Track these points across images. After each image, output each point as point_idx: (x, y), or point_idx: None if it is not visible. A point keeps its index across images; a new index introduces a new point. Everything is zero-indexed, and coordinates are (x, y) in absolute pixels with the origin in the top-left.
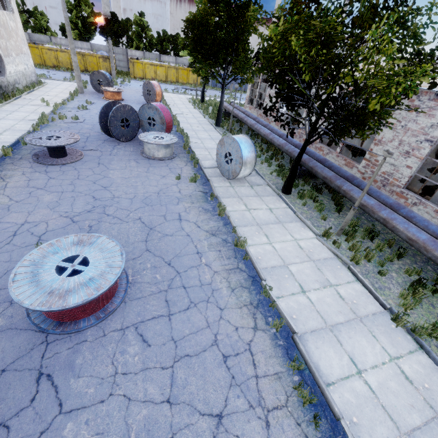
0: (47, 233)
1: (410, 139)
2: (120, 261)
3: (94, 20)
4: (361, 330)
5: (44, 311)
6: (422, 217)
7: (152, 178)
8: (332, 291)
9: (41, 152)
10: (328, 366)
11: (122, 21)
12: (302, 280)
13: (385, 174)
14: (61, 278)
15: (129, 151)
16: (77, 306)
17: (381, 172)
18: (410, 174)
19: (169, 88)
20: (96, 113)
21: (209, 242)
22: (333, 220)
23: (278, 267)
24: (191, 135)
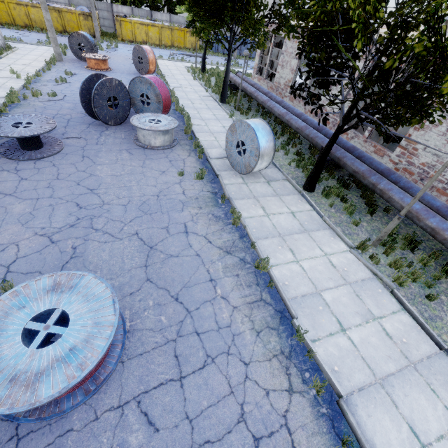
0: (18, 260)
1: None
2: (112, 315)
3: None
4: (417, 382)
5: (2, 414)
6: None
7: (150, 174)
8: (376, 326)
9: (10, 143)
10: (386, 443)
11: None
12: (339, 313)
13: (425, 166)
14: (30, 352)
15: (119, 138)
16: (52, 399)
17: (420, 163)
18: None
19: (164, 54)
20: (79, 87)
21: (223, 264)
22: (366, 225)
23: (309, 296)
24: (193, 115)
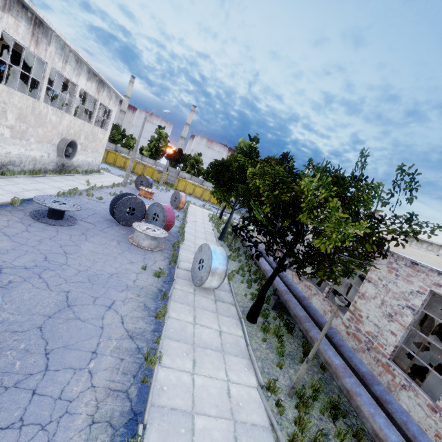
0: None
1: (392, 300)
2: None
3: (165, 150)
4: None
5: None
6: (400, 405)
7: (120, 260)
8: None
9: (43, 211)
10: None
11: (185, 155)
12: None
13: (369, 335)
14: None
15: (120, 233)
16: None
17: (365, 330)
18: (396, 343)
19: (199, 203)
20: None
21: (118, 344)
22: (292, 373)
23: (179, 412)
24: (190, 239)
